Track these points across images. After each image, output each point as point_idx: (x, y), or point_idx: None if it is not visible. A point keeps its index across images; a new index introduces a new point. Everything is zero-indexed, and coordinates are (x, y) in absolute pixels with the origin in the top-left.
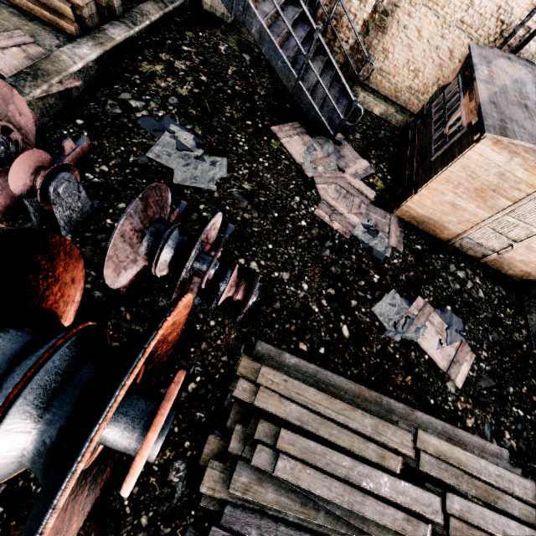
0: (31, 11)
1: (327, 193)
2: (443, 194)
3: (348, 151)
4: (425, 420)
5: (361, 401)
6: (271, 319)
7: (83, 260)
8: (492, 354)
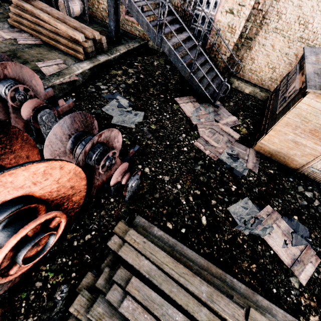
0: (67, 52)
1: (205, 133)
2: (286, 134)
3: (223, 111)
4: (265, 304)
5: (206, 274)
6: (151, 203)
7: None
8: None
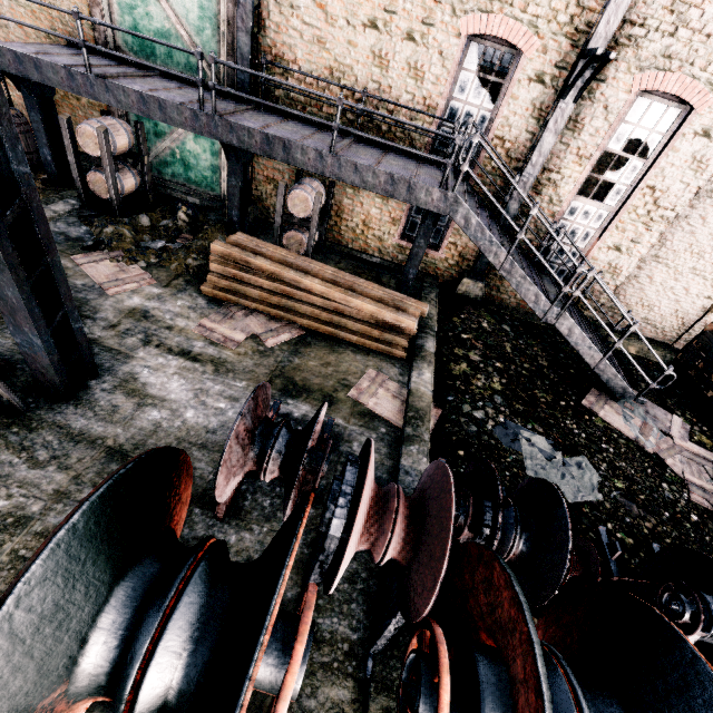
0: (365, 345)
1: (680, 468)
2: None
3: (652, 407)
4: None
5: None
6: None
7: None
8: None
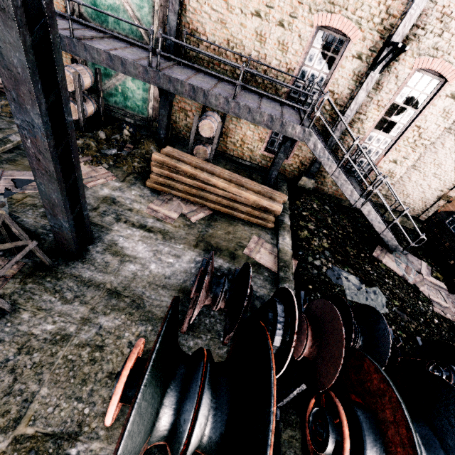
0: (249, 220)
1: (427, 293)
2: None
3: (410, 257)
4: None
5: None
6: None
7: None
8: None
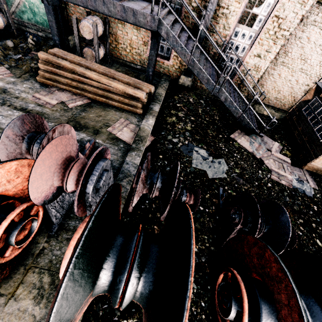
0: (121, 107)
1: (270, 165)
2: None
3: (266, 139)
4: None
5: None
6: None
7: (198, 230)
8: None
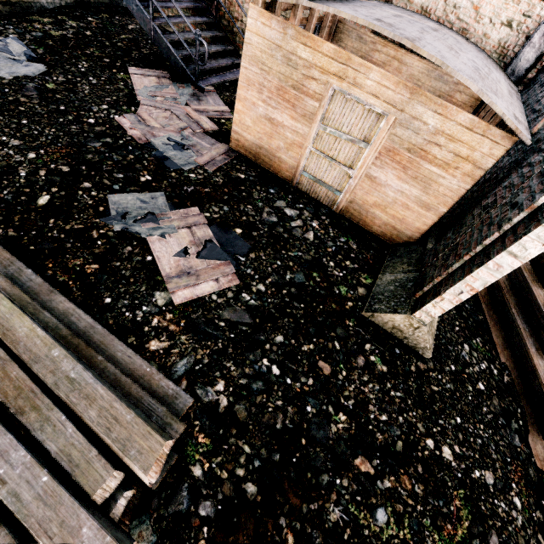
0: None
1: (150, 112)
2: (255, 106)
3: (213, 99)
4: (63, 307)
5: None
6: None
7: None
8: (275, 292)
